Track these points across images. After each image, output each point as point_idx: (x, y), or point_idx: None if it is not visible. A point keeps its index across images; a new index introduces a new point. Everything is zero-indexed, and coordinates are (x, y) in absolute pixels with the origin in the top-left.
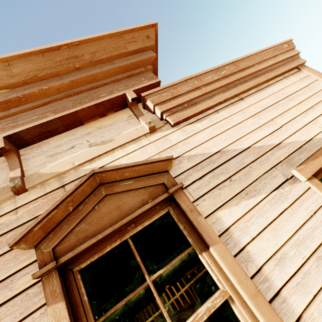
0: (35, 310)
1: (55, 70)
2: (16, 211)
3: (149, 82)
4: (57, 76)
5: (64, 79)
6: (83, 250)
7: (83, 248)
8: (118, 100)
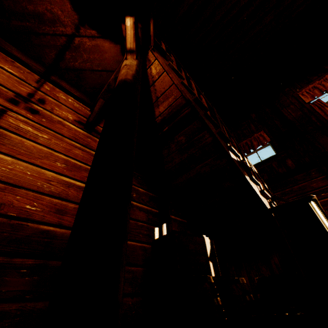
0: None
1: None
2: None
3: None
4: None
5: None
6: None
7: None
8: None
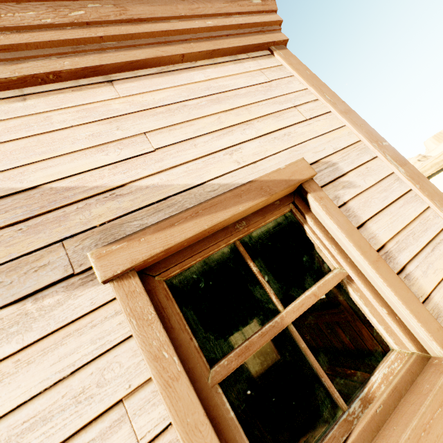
0: None
1: None
2: None
3: None
4: None
5: None
6: None
7: None
8: None
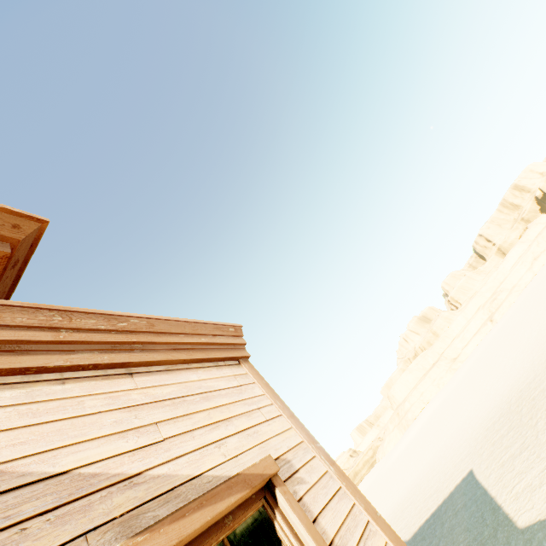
0: None
1: None
2: None
3: None
4: None
5: None
6: None
7: None
8: None
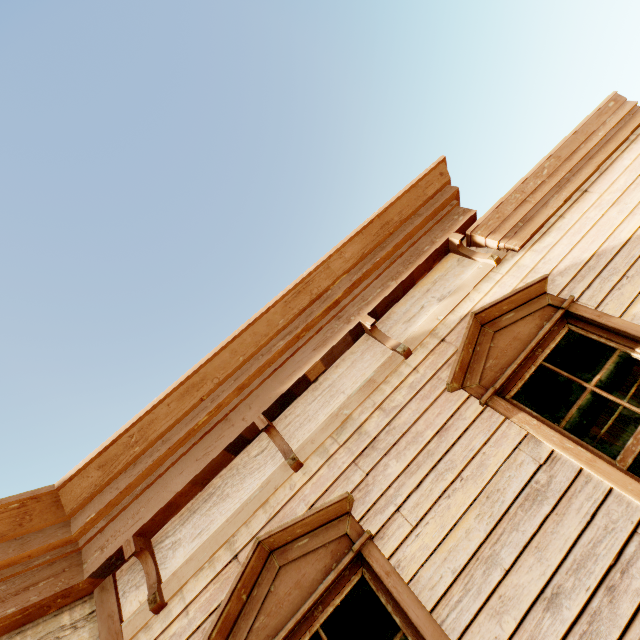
0: (499, 426)
1: (376, 242)
2: (416, 371)
3: (465, 217)
4: (377, 247)
5: (386, 247)
6: (507, 379)
7: (509, 373)
8: (442, 248)
